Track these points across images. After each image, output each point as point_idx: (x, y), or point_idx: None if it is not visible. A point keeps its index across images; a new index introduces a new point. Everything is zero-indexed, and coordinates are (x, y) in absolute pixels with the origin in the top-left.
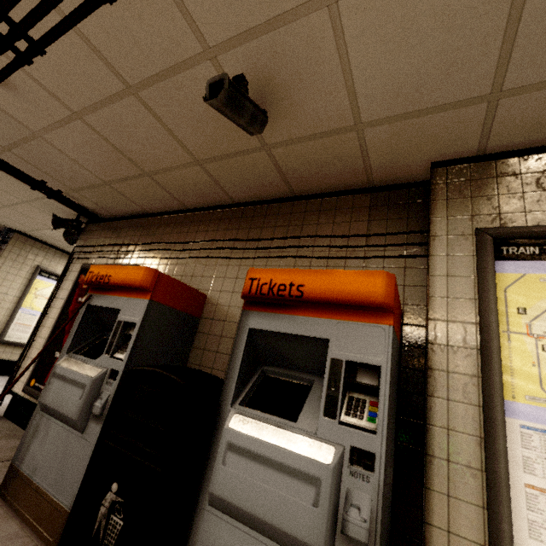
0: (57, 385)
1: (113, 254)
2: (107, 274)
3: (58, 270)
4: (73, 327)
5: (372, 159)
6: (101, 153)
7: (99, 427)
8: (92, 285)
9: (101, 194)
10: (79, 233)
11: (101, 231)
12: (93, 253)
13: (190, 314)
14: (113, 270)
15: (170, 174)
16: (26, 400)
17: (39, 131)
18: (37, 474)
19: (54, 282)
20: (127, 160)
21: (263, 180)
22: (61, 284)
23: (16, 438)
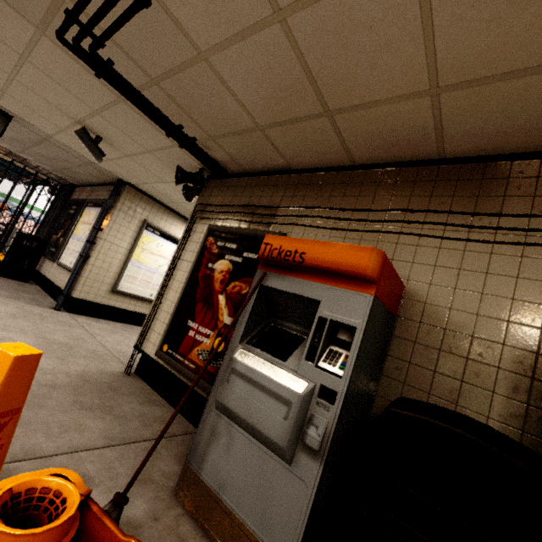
0: (241, 386)
1: (247, 217)
2: (298, 250)
3: (161, 225)
4: (244, 310)
5: None
6: (278, 82)
7: (318, 467)
8: (270, 261)
9: (243, 143)
10: (199, 189)
11: (228, 188)
12: (220, 214)
13: (392, 312)
14: (306, 245)
15: (366, 112)
16: (159, 365)
17: (208, 50)
18: (227, 494)
19: (157, 237)
20: (312, 92)
21: (537, 120)
22: (185, 245)
23: (155, 404)
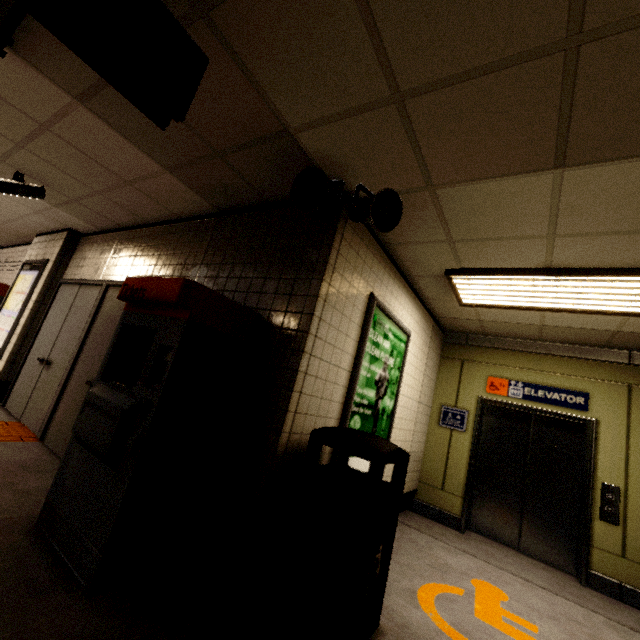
0: None
1: None
2: None
3: None
4: None
5: (22, 232)
6: None
7: None
8: None
9: None
10: None
11: None
12: None
13: None
14: None
15: None
16: None
17: None
18: None
19: None
20: None
21: (11, 236)
22: None
23: None
